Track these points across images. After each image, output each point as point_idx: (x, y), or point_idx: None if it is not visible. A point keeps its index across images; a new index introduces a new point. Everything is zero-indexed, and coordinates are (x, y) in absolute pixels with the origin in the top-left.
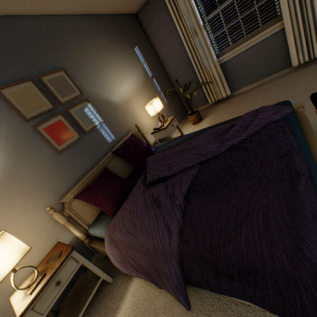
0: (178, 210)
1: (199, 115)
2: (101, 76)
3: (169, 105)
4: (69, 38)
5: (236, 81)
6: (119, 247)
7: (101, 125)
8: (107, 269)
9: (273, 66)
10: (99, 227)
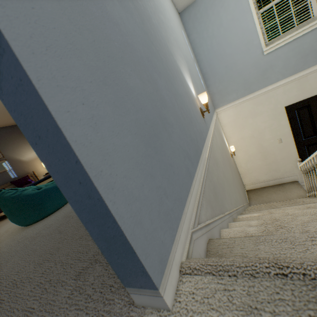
0: None
1: None
2: (19, 149)
3: None
4: (6, 135)
5: None
6: None
7: (11, 170)
8: None
9: None
10: None
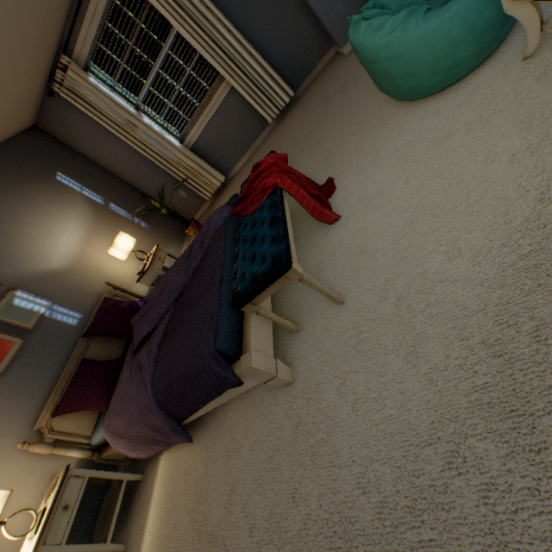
0: (152, 363)
1: (197, 223)
2: (18, 244)
3: (154, 227)
4: None
5: (223, 161)
6: (122, 434)
7: (52, 309)
8: (137, 471)
9: (252, 128)
10: (99, 430)
